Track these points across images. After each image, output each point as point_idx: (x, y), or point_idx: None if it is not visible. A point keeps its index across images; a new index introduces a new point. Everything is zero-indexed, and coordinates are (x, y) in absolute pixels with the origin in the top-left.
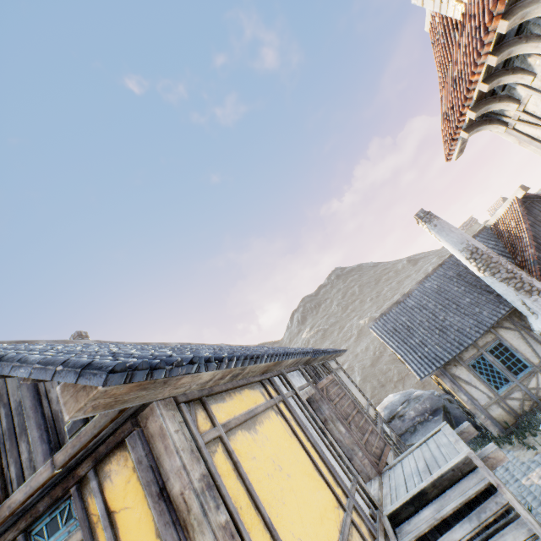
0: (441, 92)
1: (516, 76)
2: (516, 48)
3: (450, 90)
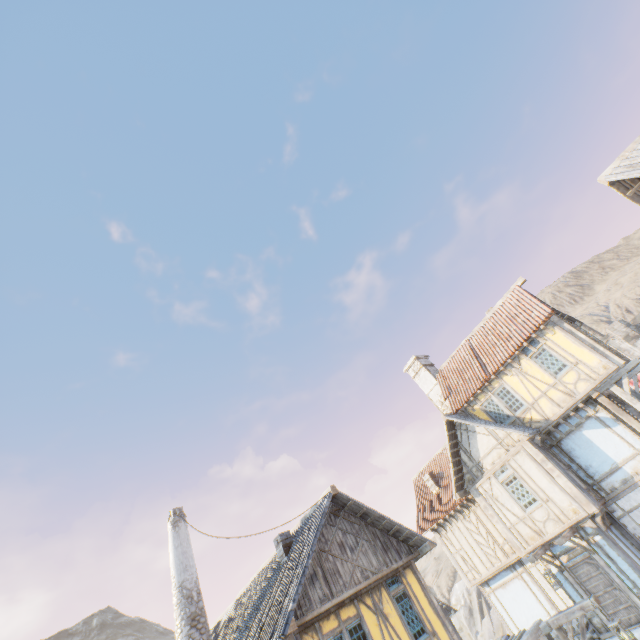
0: (418, 507)
1: (448, 523)
2: (451, 517)
3: (426, 511)
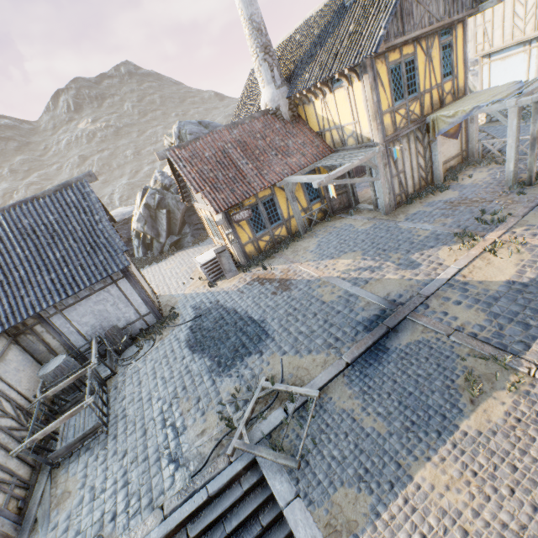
0: None
1: None
2: None
3: None
